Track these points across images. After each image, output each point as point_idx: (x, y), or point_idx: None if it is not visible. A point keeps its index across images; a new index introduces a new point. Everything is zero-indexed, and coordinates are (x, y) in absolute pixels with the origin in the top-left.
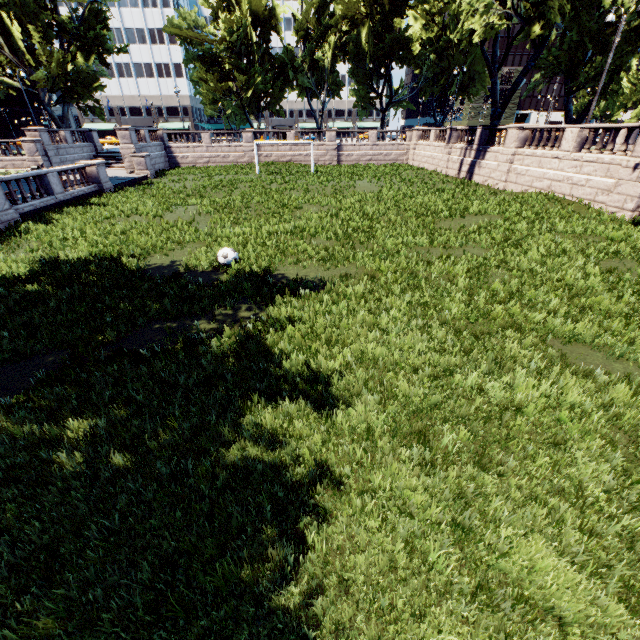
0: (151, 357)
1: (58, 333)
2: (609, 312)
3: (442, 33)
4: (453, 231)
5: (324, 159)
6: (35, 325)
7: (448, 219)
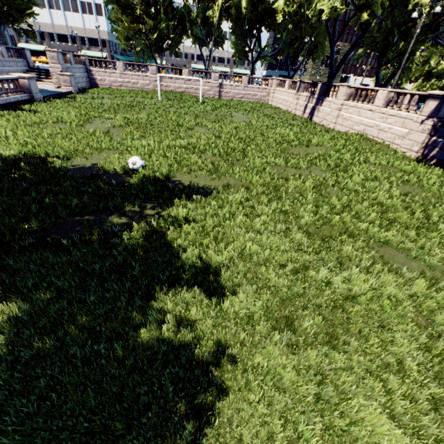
0: (71, 246)
1: None
2: (407, 224)
3: (298, 10)
4: (301, 156)
5: (209, 93)
6: None
7: (297, 147)
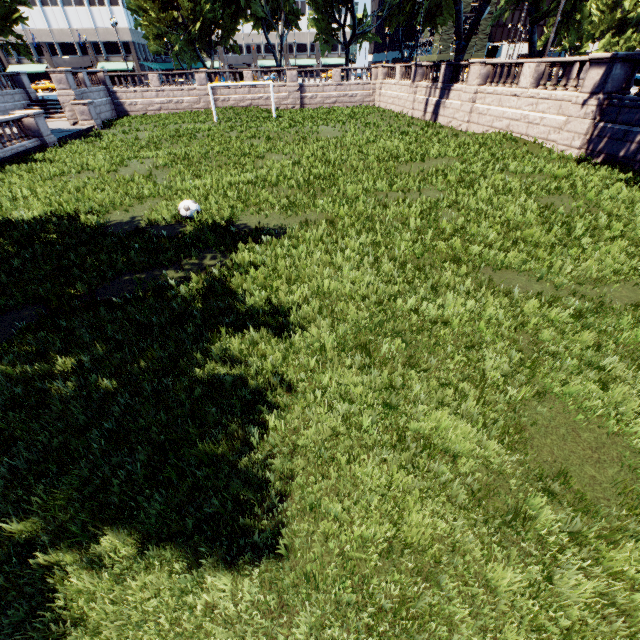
0: (124, 304)
1: (29, 289)
2: (538, 242)
3: None
4: (412, 175)
5: (286, 102)
6: (3, 284)
7: (409, 163)
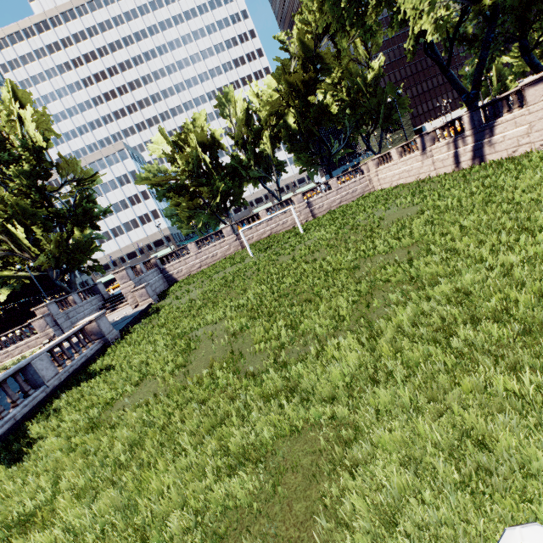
0: None
1: None
2: None
3: (349, 91)
4: None
5: (299, 219)
6: None
7: None
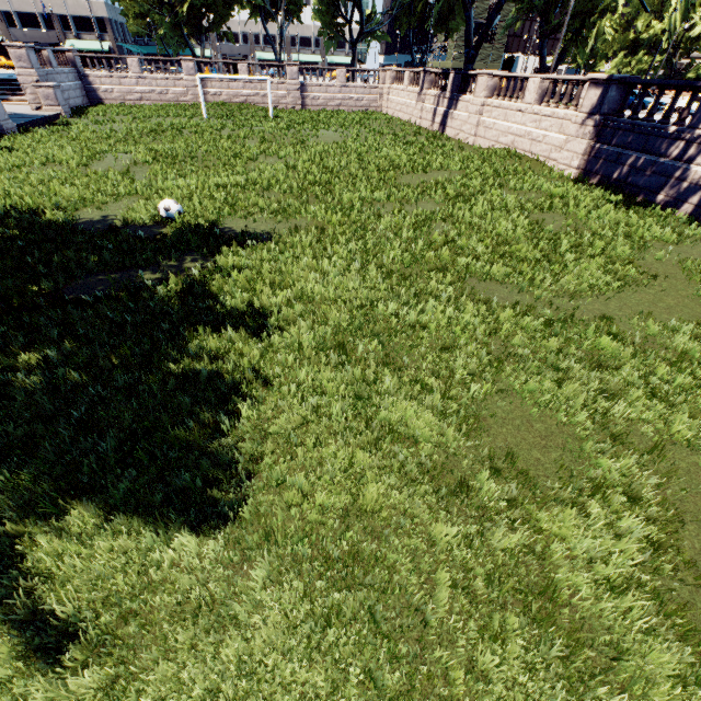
0: (95, 303)
1: None
2: (523, 257)
3: None
4: (412, 186)
5: (286, 102)
6: None
7: (410, 174)
